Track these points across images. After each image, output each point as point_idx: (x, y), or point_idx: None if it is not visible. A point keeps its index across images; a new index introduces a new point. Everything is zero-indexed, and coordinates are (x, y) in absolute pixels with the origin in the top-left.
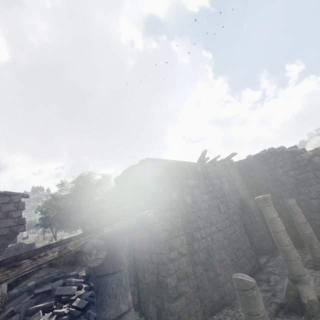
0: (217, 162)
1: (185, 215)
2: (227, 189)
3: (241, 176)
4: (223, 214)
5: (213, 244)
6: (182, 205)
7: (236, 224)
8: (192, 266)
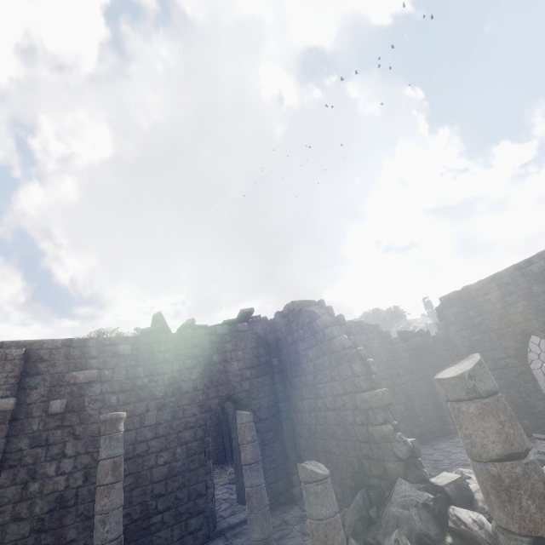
0: (190, 330)
1: (36, 433)
2: (196, 379)
3: (257, 351)
4: (153, 428)
5: (87, 484)
6: (40, 415)
7: (182, 448)
8: (5, 522)
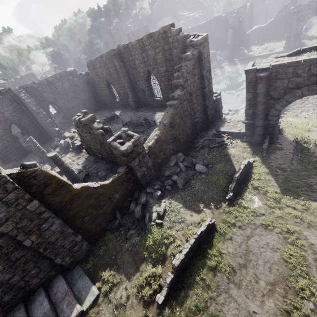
0: None
1: None
2: None
3: (13, 105)
4: None
5: None
6: None
7: (5, 141)
8: None
